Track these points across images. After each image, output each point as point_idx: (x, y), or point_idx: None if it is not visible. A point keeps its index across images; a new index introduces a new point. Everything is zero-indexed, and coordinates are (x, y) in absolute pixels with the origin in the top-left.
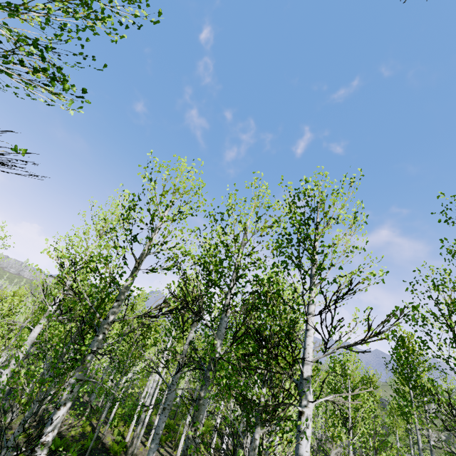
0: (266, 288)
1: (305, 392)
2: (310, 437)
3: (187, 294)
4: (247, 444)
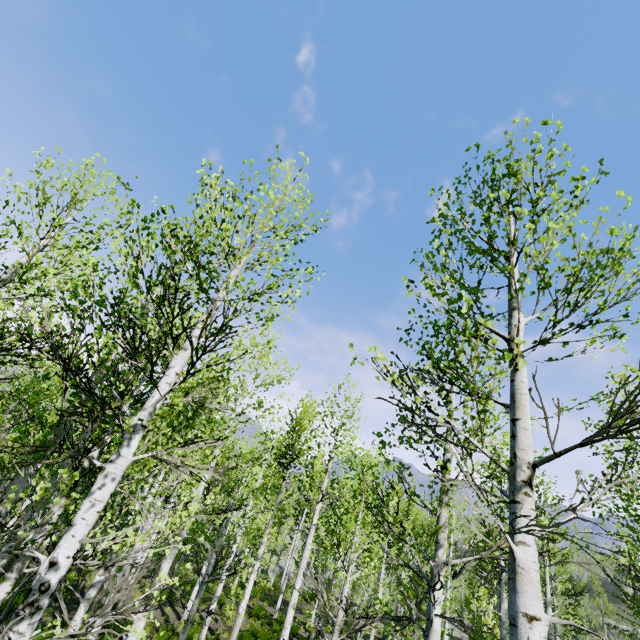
0: (49, 285)
1: (120, 445)
2: (101, 503)
3: (31, 327)
4: (166, 564)
